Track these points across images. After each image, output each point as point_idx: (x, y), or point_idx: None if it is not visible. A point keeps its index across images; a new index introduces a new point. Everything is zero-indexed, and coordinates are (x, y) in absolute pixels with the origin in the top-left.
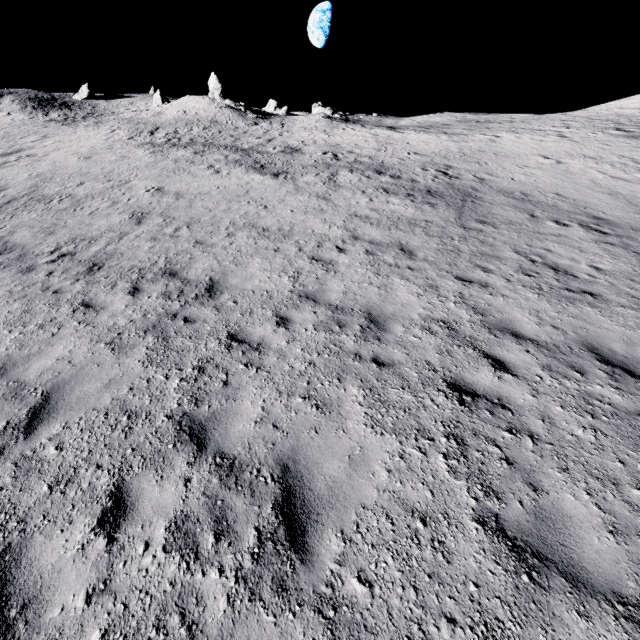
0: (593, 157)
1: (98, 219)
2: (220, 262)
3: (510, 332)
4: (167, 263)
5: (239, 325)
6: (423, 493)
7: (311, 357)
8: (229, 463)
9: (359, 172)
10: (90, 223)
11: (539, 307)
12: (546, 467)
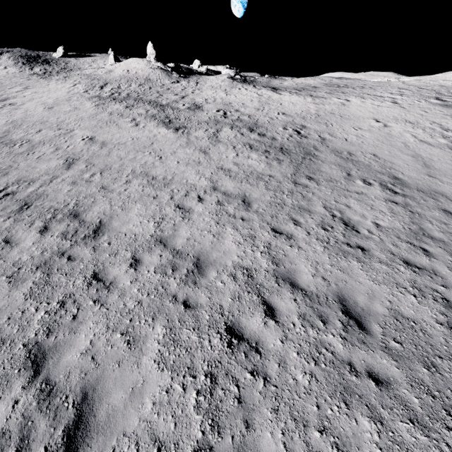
0: (412, 122)
1: (41, 163)
2: (112, 206)
3: (290, 281)
4: (75, 205)
5: (104, 265)
6: (169, 425)
7: (142, 297)
8: (49, 389)
9: (237, 129)
10: (35, 166)
11: (320, 259)
12: (264, 407)
